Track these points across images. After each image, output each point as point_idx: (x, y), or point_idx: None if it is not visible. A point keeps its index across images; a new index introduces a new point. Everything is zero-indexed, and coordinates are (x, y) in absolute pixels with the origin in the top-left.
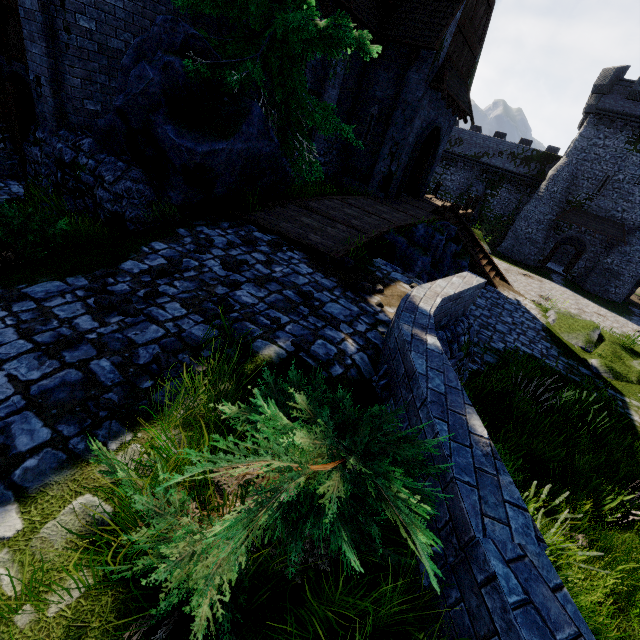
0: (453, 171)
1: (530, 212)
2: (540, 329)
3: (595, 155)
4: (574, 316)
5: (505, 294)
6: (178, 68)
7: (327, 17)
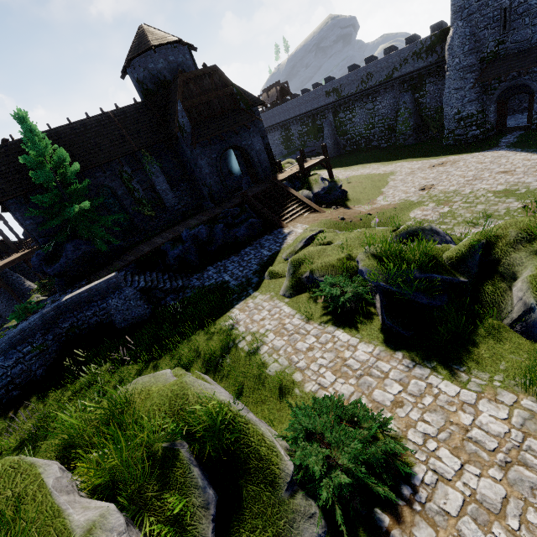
0: (380, 99)
1: (446, 95)
2: (269, 255)
3: (477, 2)
4: (443, 195)
5: (285, 231)
6: (40, 253)
7: (131, 160)
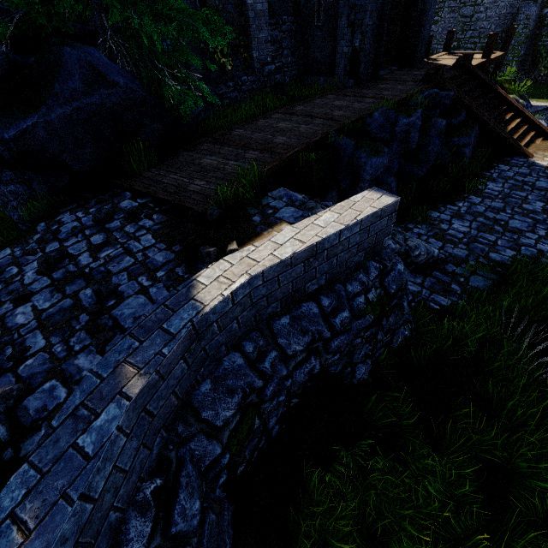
0: (488, 4)
1: None
2: None
3: None
4: None
5: (544, 163)
6: None
7: None
